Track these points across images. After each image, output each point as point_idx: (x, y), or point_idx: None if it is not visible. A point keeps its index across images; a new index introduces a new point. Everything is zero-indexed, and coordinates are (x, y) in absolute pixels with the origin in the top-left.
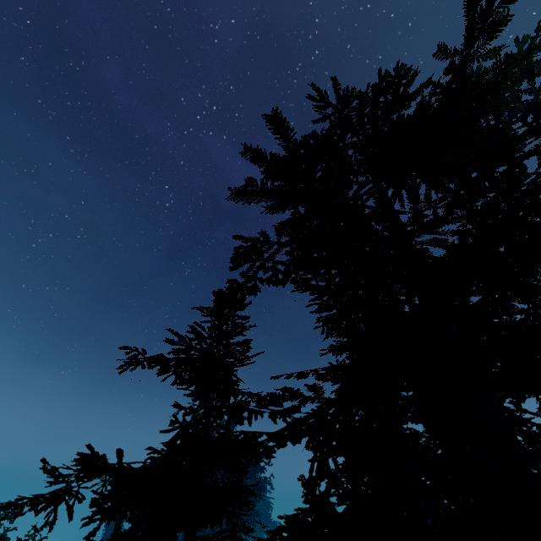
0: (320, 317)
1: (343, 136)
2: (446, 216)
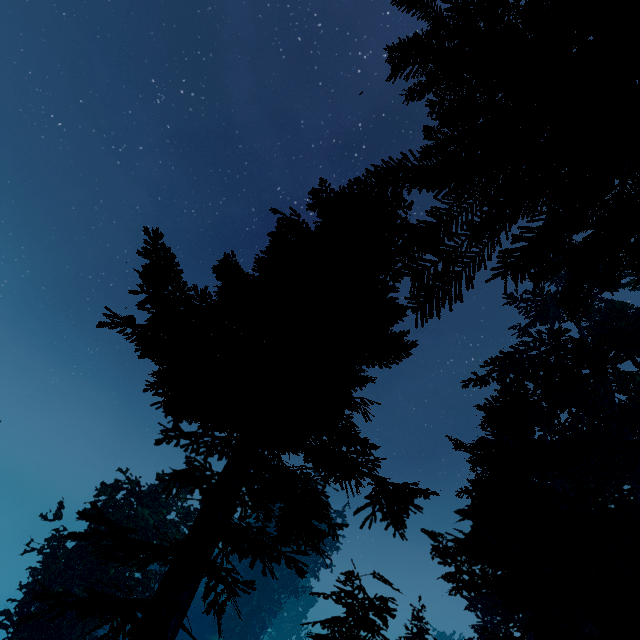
0: None
1: None
2: None
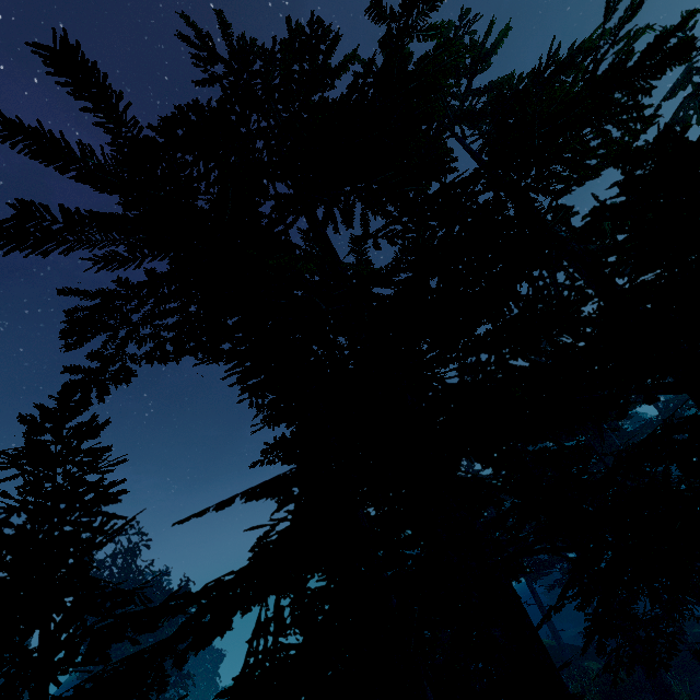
0: (245, 387)
1: (246, 117)
2: (398, 264)
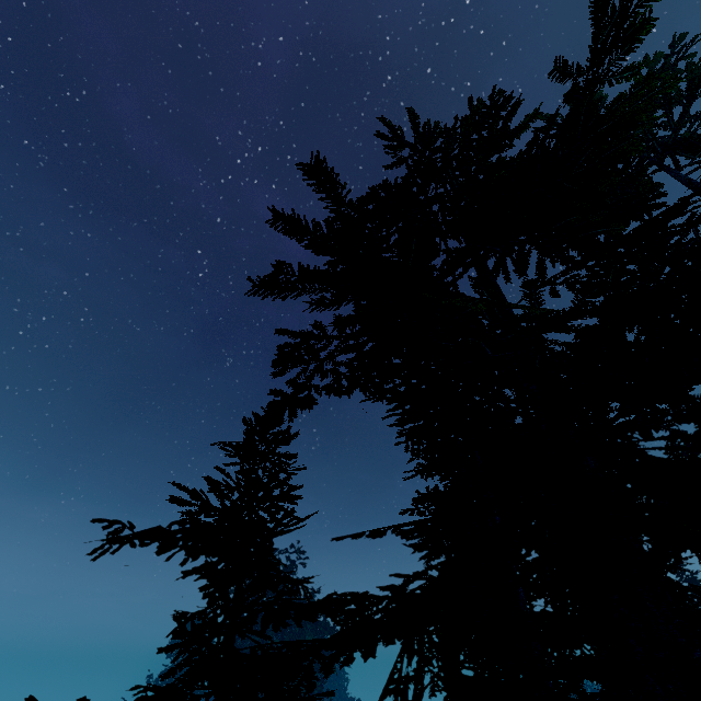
0: (403, 430)
1: (425, 187)
2: (578, 307)
